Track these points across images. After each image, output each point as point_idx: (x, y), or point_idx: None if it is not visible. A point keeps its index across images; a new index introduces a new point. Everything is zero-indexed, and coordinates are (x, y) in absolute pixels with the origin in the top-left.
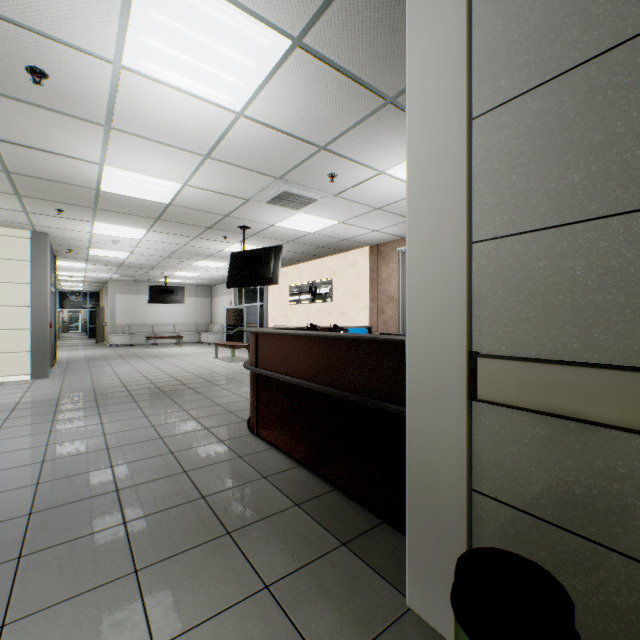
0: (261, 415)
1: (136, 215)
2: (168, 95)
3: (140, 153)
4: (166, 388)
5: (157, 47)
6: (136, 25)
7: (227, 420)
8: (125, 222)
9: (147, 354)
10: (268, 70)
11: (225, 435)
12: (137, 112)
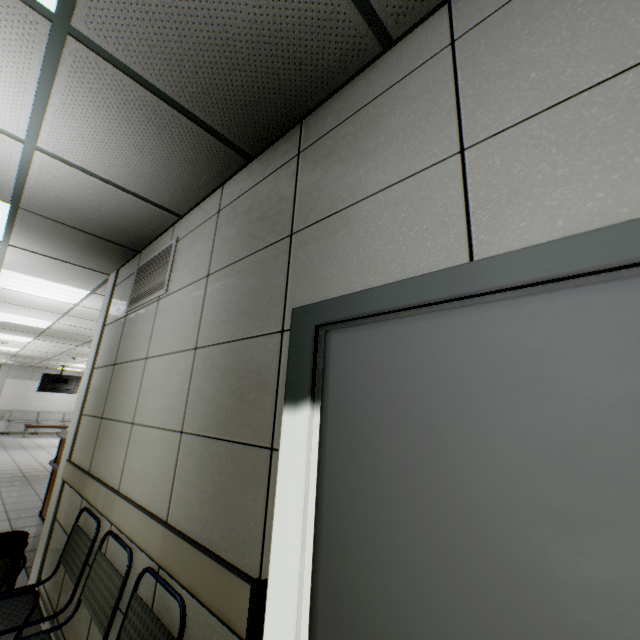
0: (48, 499)
1: (21, 330)
2: (29, 295)
3: (16, 309)
4: (3, 479)
5: (17, 285)
6: (4, 280)
7: (31, 505)
8: (12, 333)
9: (16, 444)
10: (83, 296)
11: (17, 515)
12: (10, 297)
